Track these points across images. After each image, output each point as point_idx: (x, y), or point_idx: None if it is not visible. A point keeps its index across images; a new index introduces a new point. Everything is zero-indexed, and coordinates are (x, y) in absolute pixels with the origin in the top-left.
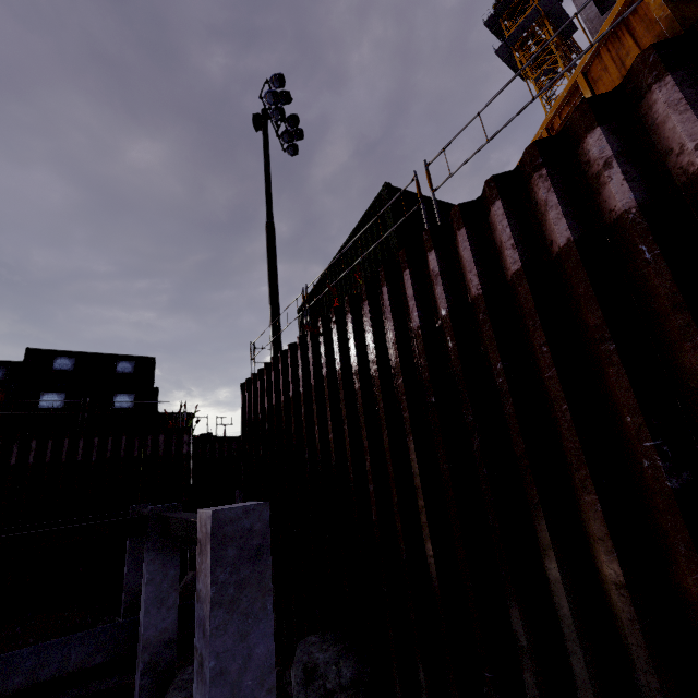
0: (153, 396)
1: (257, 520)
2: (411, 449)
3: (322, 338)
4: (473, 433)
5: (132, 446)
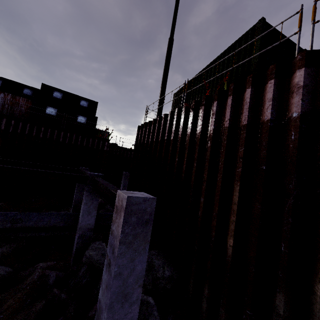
0: (94, 120)
1: (149, 206)
2: (236, 190)
3: (192, 112)
4: (290, 196)
5: (83, 141)
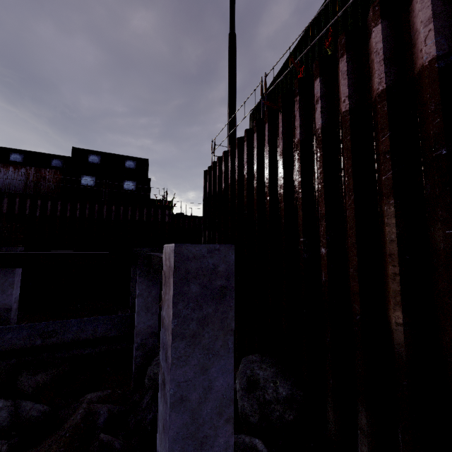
0: (147, 184)
1: (222, 262)
2: (389, 214)
3: (280, 115)
4: None
5: (135, 214)
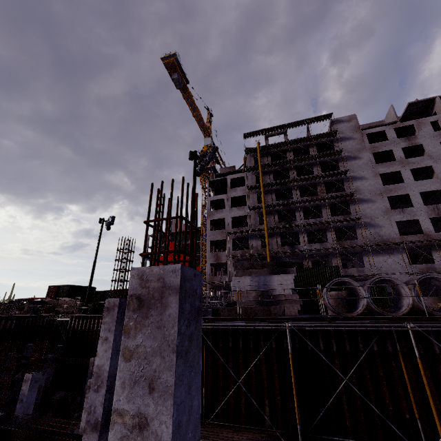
0: None
1: None
2: None
3: None
4: None
5: None
